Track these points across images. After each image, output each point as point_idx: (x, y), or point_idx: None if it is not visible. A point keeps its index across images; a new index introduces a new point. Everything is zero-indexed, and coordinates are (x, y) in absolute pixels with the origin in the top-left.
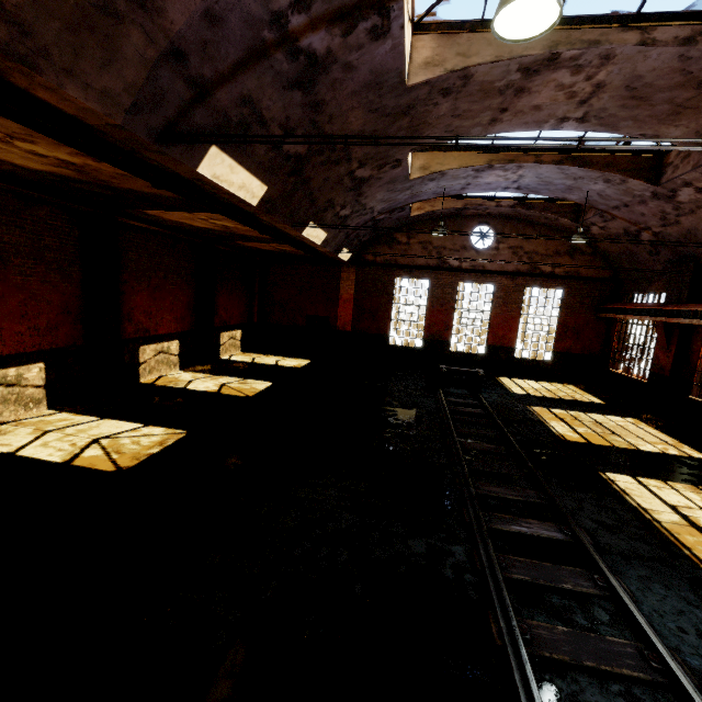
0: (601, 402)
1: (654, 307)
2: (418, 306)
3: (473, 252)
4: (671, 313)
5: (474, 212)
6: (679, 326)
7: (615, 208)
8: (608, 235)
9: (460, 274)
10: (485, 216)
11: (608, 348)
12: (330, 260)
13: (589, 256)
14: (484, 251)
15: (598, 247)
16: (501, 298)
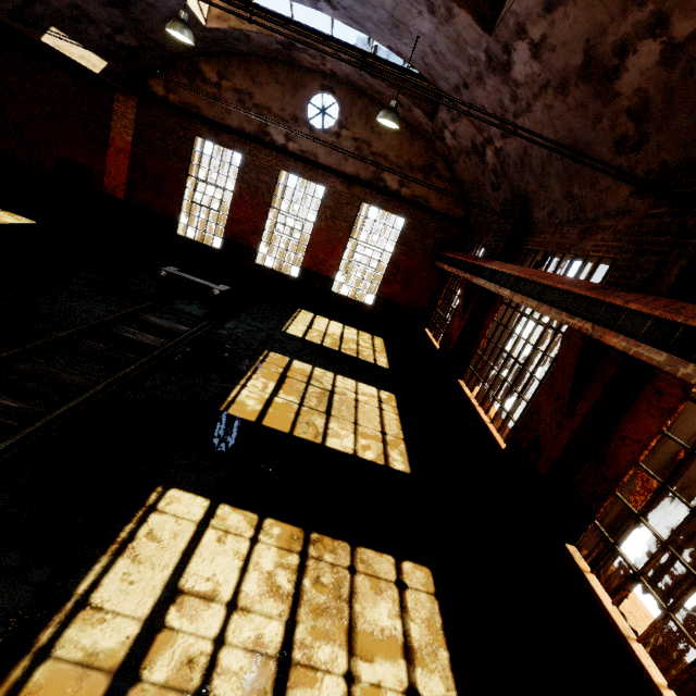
0: (386, 365)
1: (469, 260)
2: (223, 190)
3: (306, 130)
4: (478, 269)
5: (312, 62)
6: (480, 289)
7: (458, 92)
8: (460, 150)
9: (283, 158)
10: (331, 78)
11: (434, 305)
12: (72, 63)
13: (446, 182)
14: (320, 133)
15: (455, 171)
16: (330, 209)
